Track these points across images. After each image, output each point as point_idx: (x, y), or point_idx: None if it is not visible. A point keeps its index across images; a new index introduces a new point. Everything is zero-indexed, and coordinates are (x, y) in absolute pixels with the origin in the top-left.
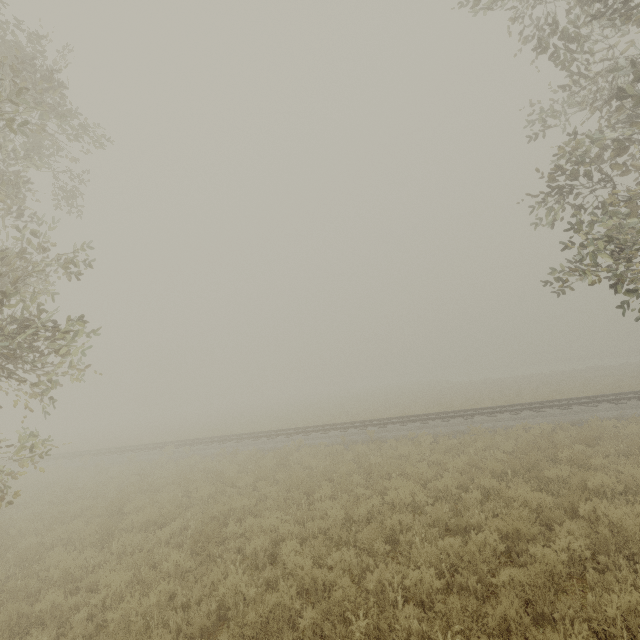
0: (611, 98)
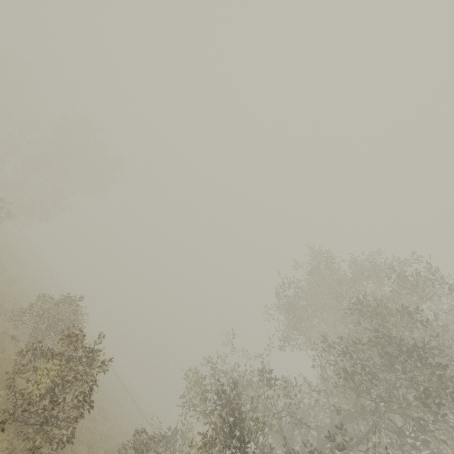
0: None
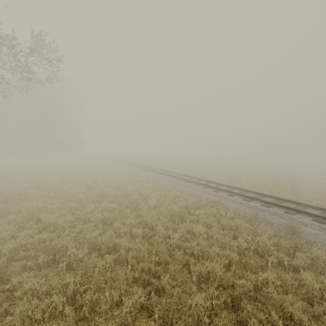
0: None
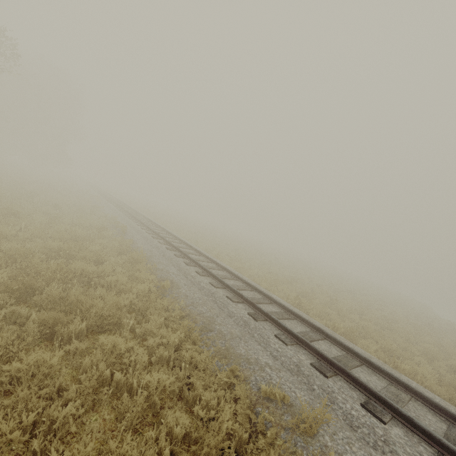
0: None
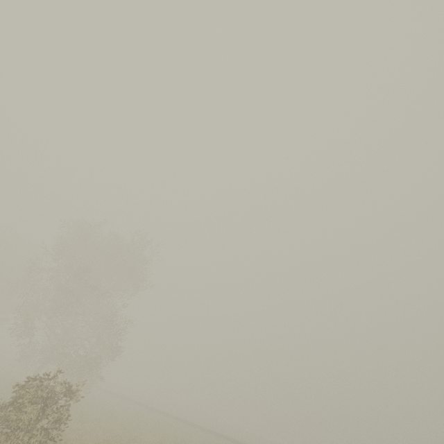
0: None
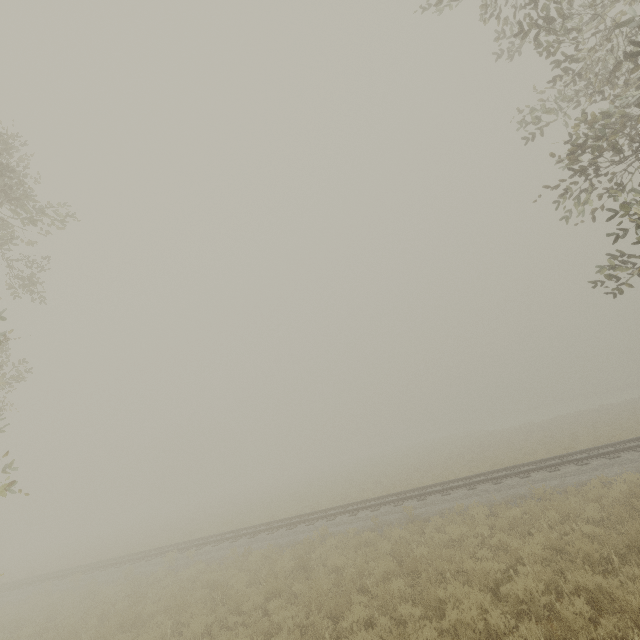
0: (618, 66)
